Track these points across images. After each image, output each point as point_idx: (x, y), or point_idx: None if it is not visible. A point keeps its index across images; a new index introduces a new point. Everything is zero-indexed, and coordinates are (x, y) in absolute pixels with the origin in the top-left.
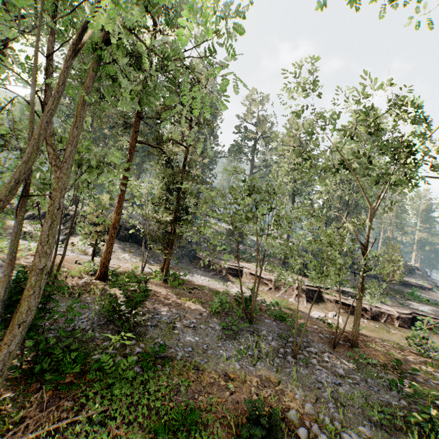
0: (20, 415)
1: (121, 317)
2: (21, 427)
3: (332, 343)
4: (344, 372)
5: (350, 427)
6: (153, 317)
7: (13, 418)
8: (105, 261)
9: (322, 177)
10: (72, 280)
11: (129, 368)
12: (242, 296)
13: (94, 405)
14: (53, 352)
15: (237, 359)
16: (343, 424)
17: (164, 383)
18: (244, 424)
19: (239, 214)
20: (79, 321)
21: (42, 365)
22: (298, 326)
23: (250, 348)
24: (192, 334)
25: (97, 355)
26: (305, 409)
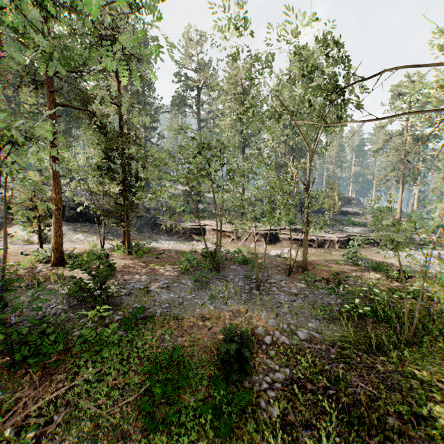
0: (15, 397)
1: (92, 295)
2: (20, 406)
3: (288, 273)
4: (297, 291)
5: (302, 327)
6: (126, 288)
7: (8, 402)
8: (58, 246)
9: (266, 125)
10: (24, 272)
11: (113, 333)
12: (207, 251)
13: (87, 370)
14: (29, 340)
15: (211, 303)
16: (297, 326)
17: (149, 337)
18: (221, 345)
19: (191, 173)
20: (48, 308)
21: (22, 353)
22: (259, 265)
23: (221, 291)
24: (167, 293)
25: (77, 332)
26: (269, 324)
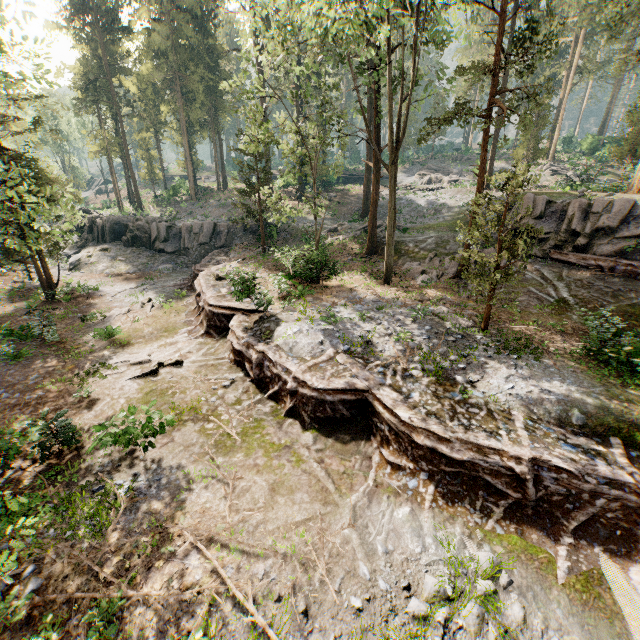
0: None
1: None
2: None
3: None
4: None
5: None
6: None
7: None
8: None
9: None
10: None
11: None
12: None
13: None
14: None
15: None
16: None
17: None
18: None
19: None
20: None
21: None
22: None
23: None
24: None
25: None
26: None
